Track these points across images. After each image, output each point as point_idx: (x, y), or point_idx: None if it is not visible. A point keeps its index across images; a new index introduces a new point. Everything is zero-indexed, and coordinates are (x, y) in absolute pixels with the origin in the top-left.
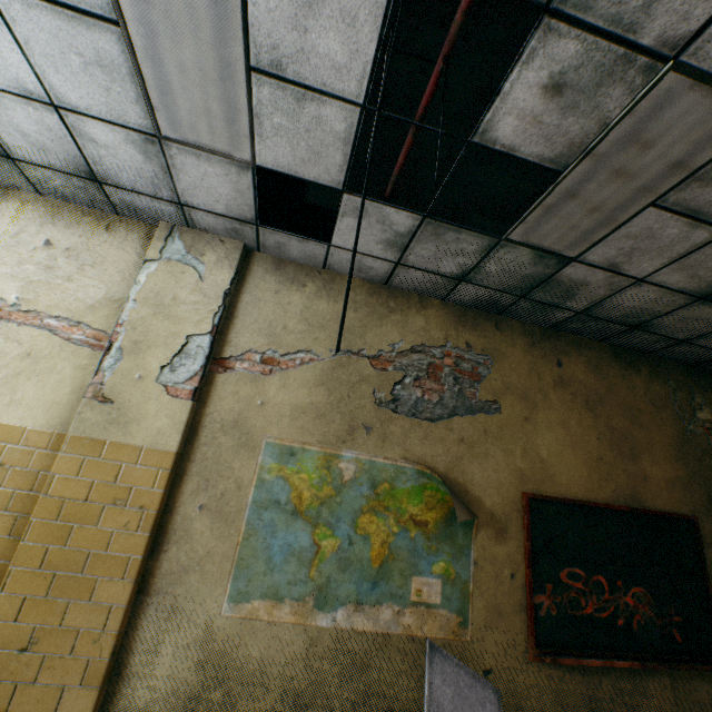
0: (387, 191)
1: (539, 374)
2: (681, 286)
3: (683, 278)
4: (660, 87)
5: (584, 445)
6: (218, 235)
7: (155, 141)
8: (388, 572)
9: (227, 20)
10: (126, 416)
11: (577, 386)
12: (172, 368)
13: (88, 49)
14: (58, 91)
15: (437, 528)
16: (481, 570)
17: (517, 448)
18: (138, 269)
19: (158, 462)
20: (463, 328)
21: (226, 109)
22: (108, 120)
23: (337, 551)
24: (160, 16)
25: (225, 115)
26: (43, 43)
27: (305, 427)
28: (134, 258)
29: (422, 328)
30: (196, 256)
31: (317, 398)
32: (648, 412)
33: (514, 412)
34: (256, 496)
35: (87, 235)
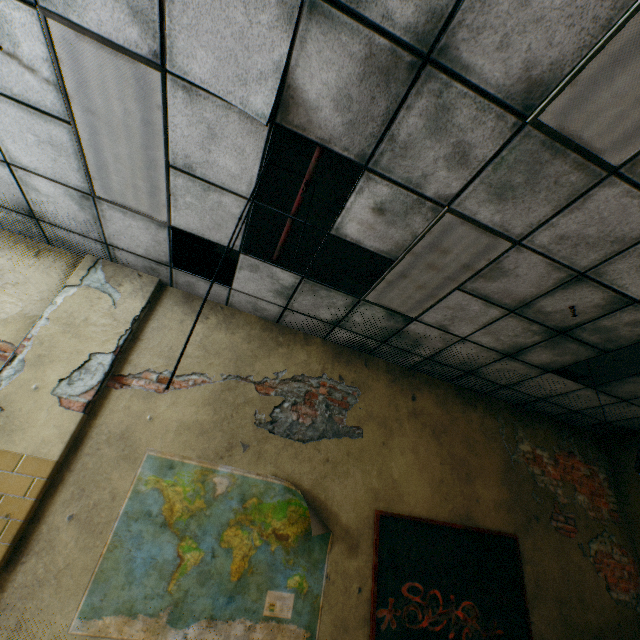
0: (275, 256)
1: (397, 405)
2: (492, 345)
3: (492, 340)
4: (443, 220)
5: (430, 468)
6: (138, 270)
7: (90, 198)
8: (246, 586)
9: (153, 136)
10: (13, 424)
11: (427, 417)
12: (70, 382)
13: (43, 133)
14: (13, 154)
15: (297, 542)
16: (332, 583)
17: (374, 469)
18: (58, 292)
19: (36, 470)
20: (338, 363)
21: (149, 187)
22: (52, 179)
23: (199, 564)
24: (103, 125)
25: (148, 190)
26: (7, 124)
27: (188, 442)
28: (56, 282)
29: (304, 361)
30: (114, 285)
31: (203, 416)
32: (481, 442)
33: (374, 437)
34: (129, 507)
35: (16, 258)
